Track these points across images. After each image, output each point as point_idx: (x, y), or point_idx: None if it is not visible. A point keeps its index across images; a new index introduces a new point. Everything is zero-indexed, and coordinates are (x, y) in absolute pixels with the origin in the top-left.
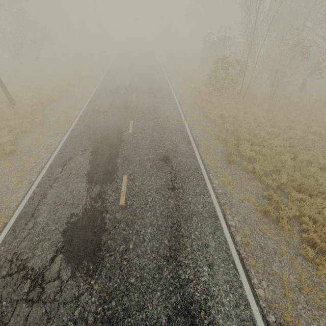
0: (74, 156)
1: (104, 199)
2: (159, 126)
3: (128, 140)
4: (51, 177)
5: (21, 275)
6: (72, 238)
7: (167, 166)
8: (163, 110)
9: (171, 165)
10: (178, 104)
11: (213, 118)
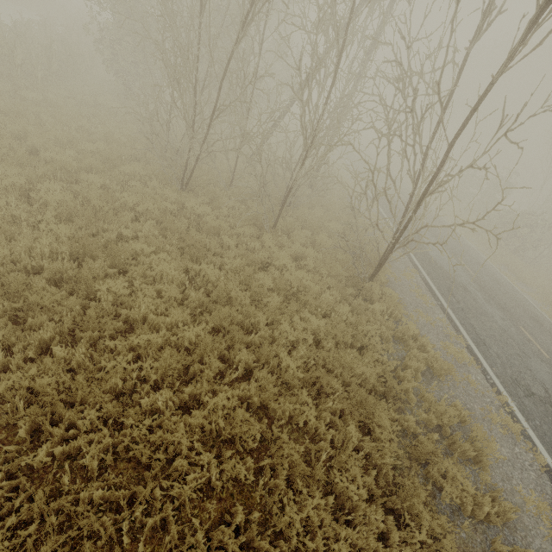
0: (450, 287)
1: (528, 347)
2: (490, 275)
3: (481, 284)
4: (454, 305)
5: (537, 399)
6: (542, 378)
7: (545, 329)
8: (474, 255)
9: (546, 329)
10: (478, 250)
11: (528, 283)
